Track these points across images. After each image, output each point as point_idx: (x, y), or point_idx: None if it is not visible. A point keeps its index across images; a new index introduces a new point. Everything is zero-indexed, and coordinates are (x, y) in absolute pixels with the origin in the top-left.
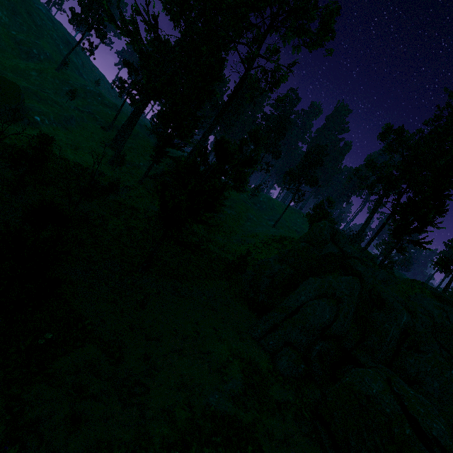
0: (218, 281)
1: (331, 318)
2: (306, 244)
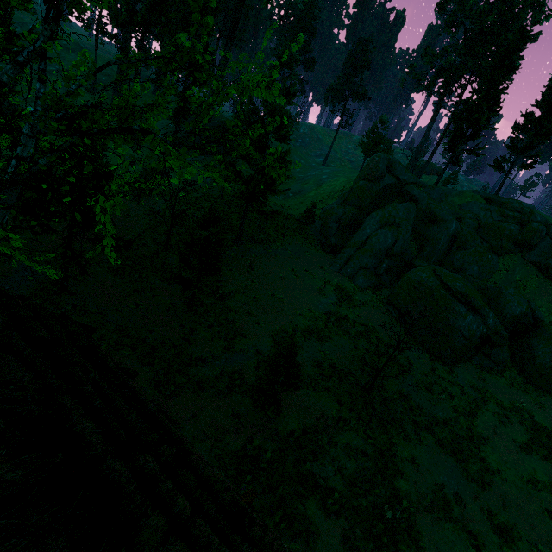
0: (294, 237)
1: (393, 241)
2: (365, 182)
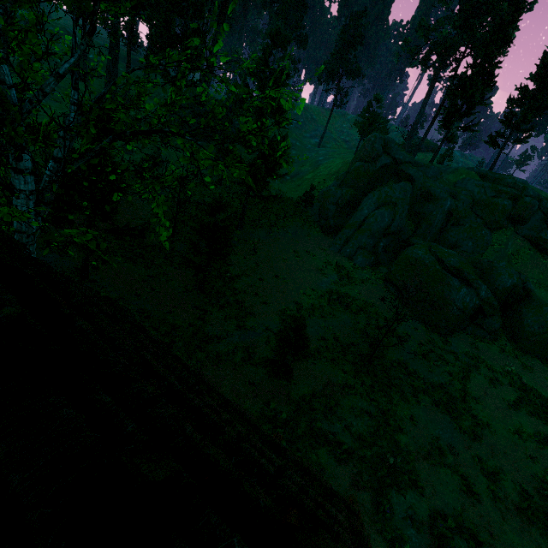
0: (294, 220)
1: (390, 220)
2: (361, 163)
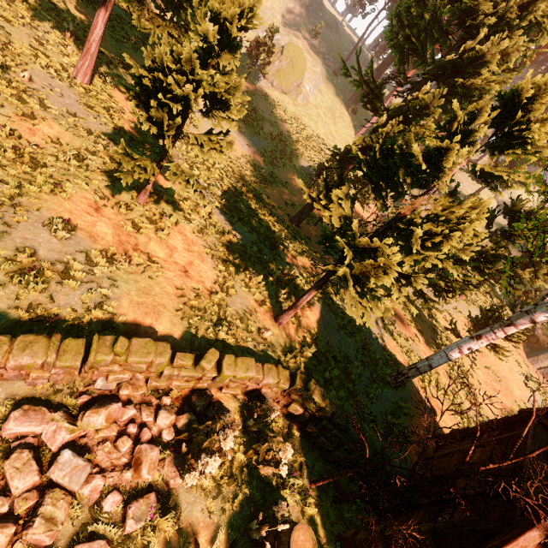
0: None
1: None
2: None
